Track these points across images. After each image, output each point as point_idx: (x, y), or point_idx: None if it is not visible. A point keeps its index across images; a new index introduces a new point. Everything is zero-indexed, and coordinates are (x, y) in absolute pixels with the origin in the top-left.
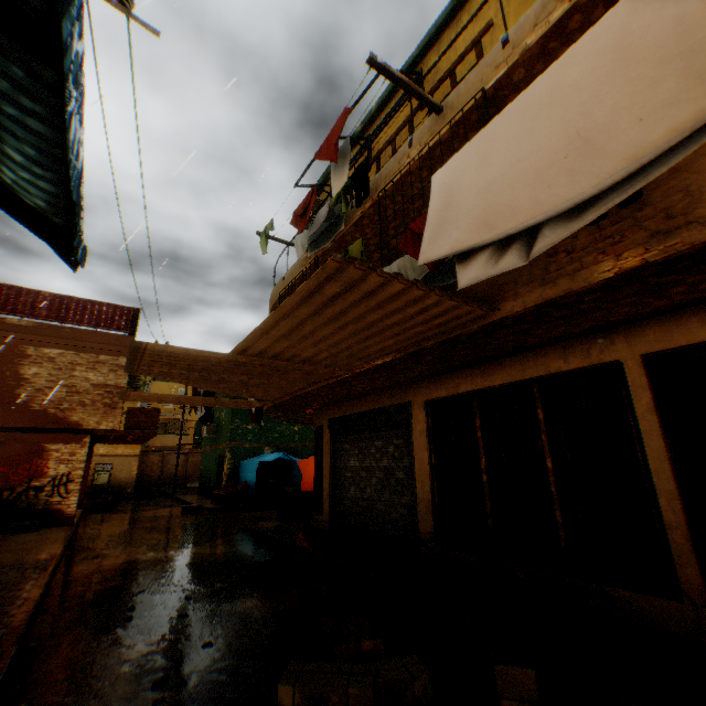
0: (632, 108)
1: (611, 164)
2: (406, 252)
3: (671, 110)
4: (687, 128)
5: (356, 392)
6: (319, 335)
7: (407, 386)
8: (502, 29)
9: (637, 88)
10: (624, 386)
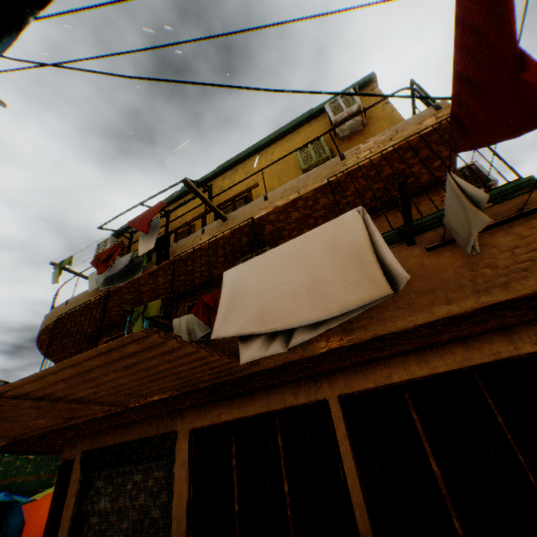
0: (340, 278)
1: (333, 306)
2: (197, 316)
3: (358, 288)
4: (367, 301)
5: (124, 421)
6: (104, 380)
7: (175, 414)
8: (261, 183)
9: (341, 269)
10: (331, 418)
